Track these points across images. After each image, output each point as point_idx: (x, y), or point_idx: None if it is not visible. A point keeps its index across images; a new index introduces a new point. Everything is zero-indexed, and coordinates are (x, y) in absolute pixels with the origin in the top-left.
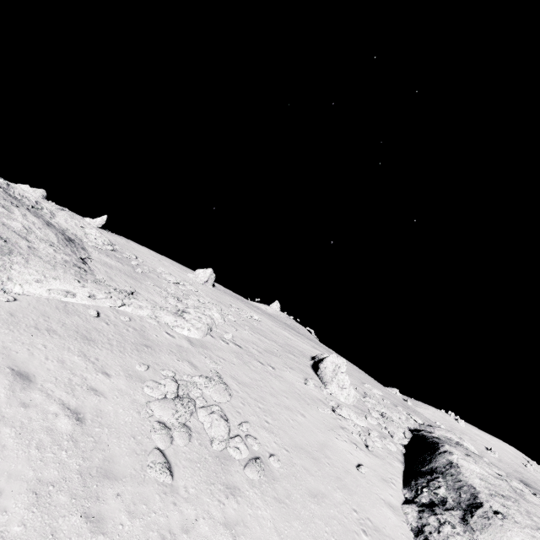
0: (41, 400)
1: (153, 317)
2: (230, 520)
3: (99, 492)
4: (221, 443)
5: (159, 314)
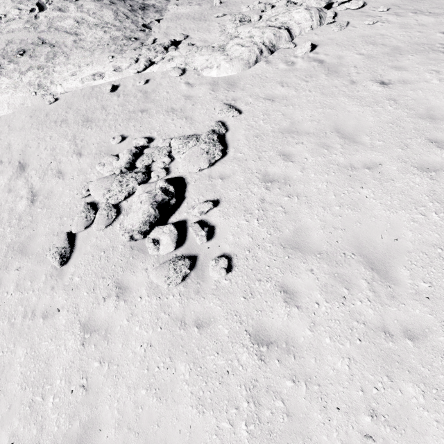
0: (21, 186)
1: (178, 67)
2: (94, 323)
3: (11, 263)
4: (124, 235)
5: (190, 59)
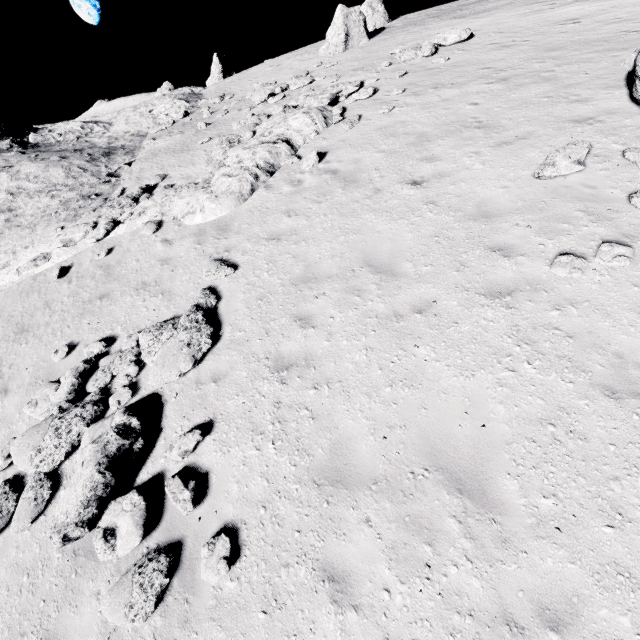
0: None
1: (152, 221)
2: None
3: None
4: (52, 537)
5: (167, 206)
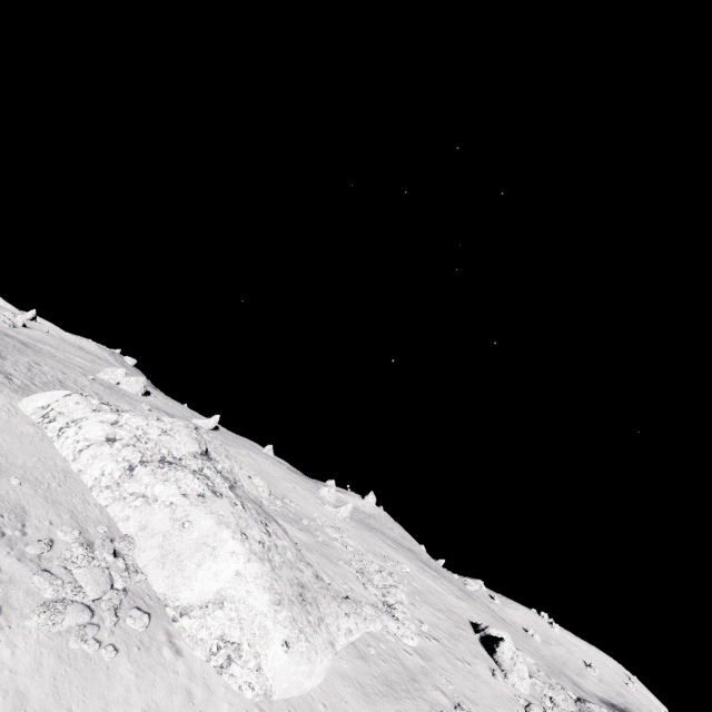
0: None
1: (387, 631)
2: None
3: None
4: None
5: (385, 622)
